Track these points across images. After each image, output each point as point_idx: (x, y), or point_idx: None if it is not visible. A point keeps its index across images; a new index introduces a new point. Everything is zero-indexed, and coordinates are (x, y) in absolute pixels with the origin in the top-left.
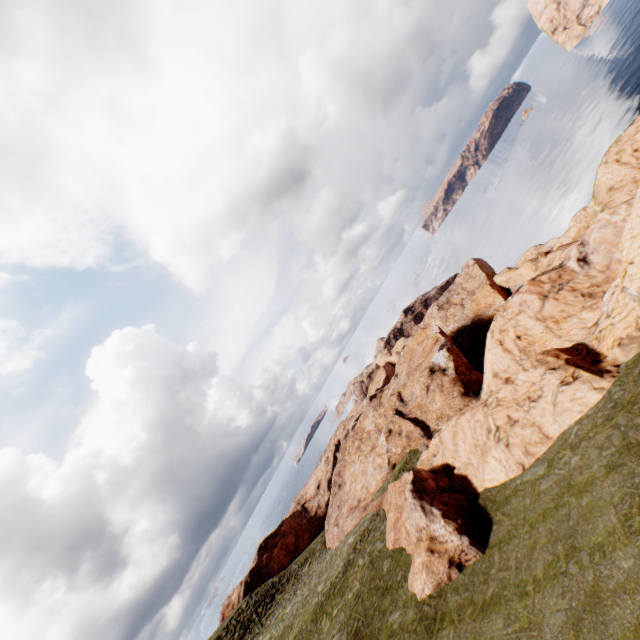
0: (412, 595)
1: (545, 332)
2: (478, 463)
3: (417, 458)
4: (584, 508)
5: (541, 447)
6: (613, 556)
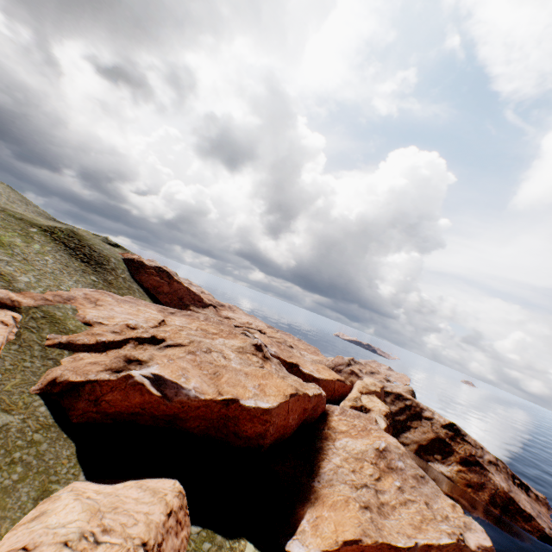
0: None
1: None
2: None
3: (42, 328)
4: None
5: None
6: None
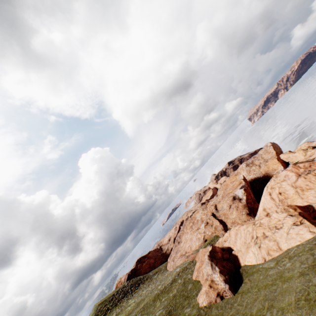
0: (197, 303)
1: (295, 194)
2: (244, 251)
3: (217, 240)
4: (283, 289)
5: (276, 253)
6: (286, 315)
